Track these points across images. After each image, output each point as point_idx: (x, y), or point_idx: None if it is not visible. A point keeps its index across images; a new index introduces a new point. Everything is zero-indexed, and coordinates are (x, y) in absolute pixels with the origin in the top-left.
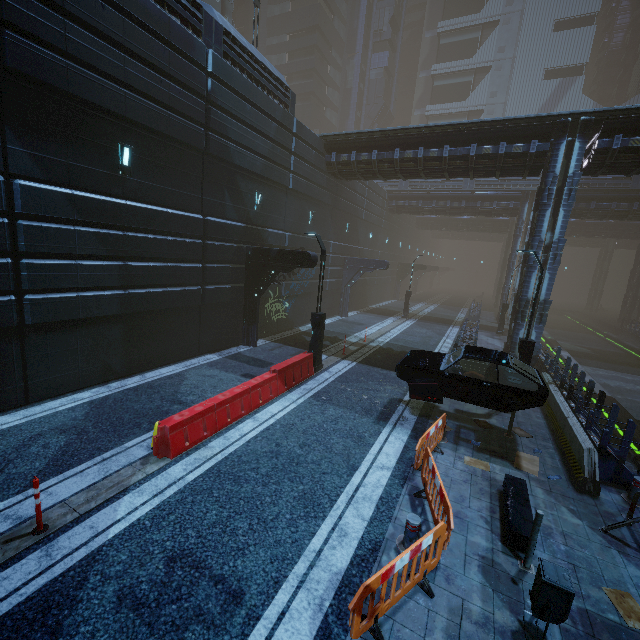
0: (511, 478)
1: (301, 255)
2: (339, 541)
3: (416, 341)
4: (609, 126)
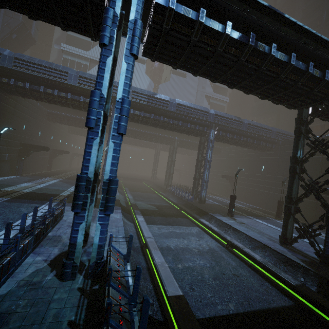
0: None
1: None
2: None
3: None
4: None
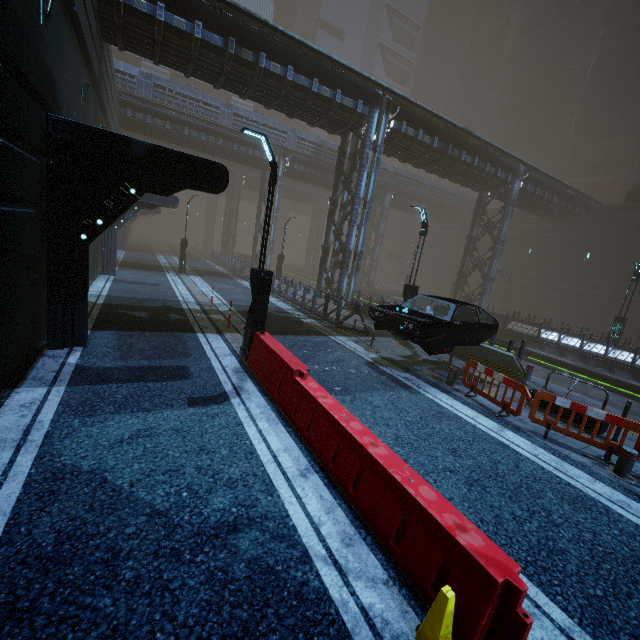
0: (534, 391)
1: (208, 167)
2: (639, 512)
3: (248, 299)
4: (402, 112)
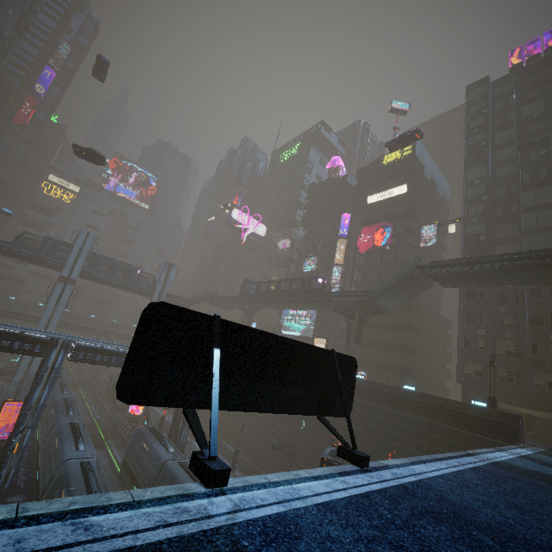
0: None
1: None
2: None
3: None
4: None
